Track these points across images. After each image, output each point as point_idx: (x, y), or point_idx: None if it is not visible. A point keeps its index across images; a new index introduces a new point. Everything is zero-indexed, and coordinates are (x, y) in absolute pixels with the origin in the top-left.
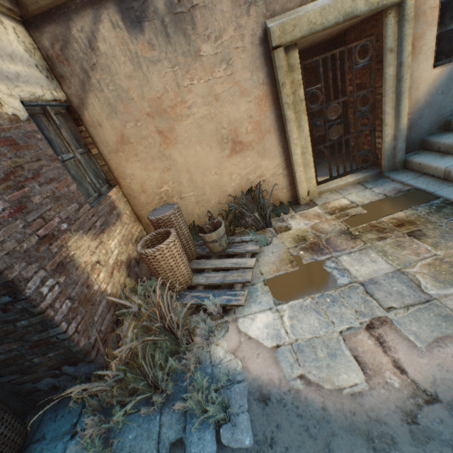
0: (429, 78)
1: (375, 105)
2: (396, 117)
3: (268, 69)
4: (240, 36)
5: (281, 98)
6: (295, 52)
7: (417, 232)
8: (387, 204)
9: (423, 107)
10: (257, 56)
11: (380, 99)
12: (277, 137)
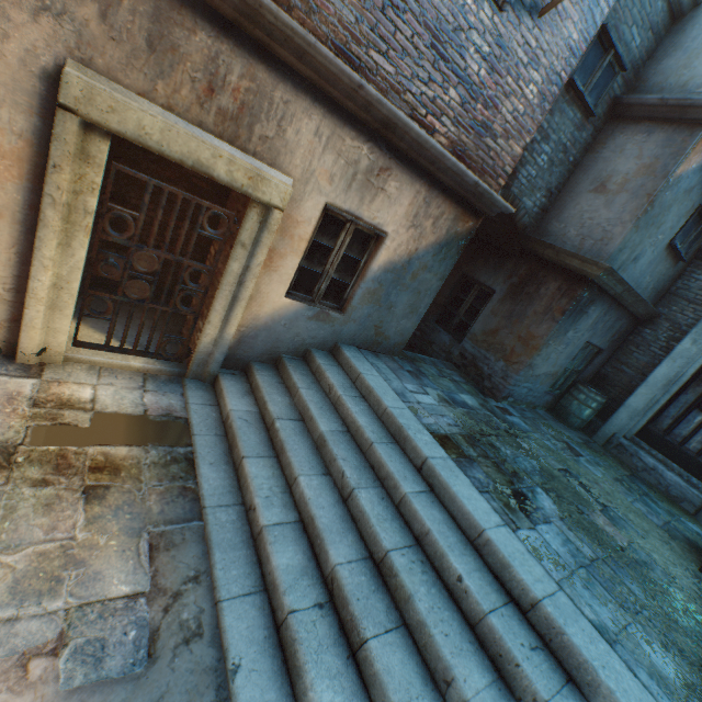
0: (278, 302)
1: (214, 290)
2: (225, 321)
3: (44, 124)
4: (1, 29)
5: (46, 182)
6: (105, 143)
7: (102, 490)
8: (130, 426)
9: (263, 328)
10: (28, 90)
11: (218, 288)
12: (17, 234)
